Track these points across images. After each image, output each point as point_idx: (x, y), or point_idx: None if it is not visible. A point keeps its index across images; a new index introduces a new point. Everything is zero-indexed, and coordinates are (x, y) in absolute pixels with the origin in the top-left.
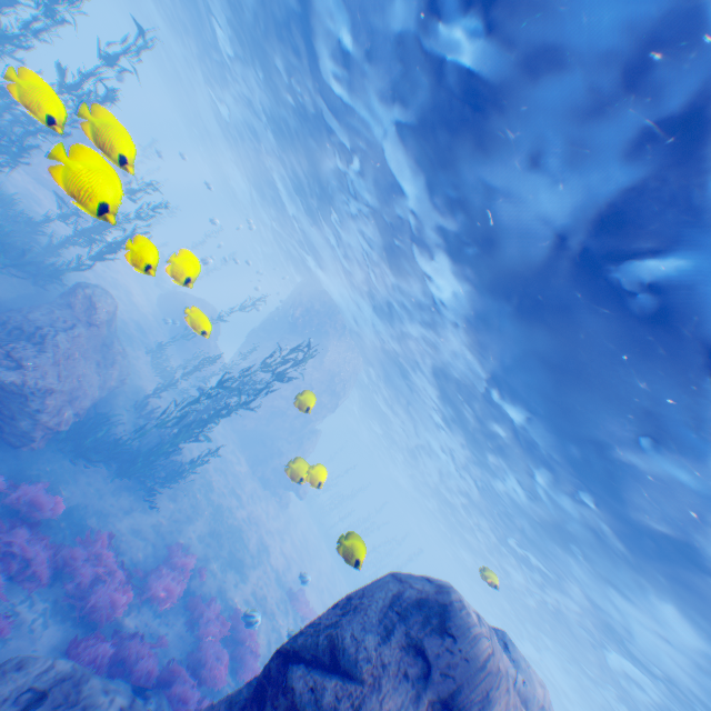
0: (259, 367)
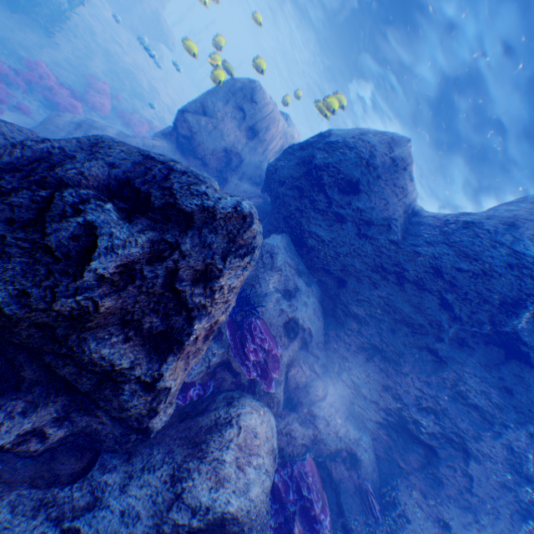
0: None
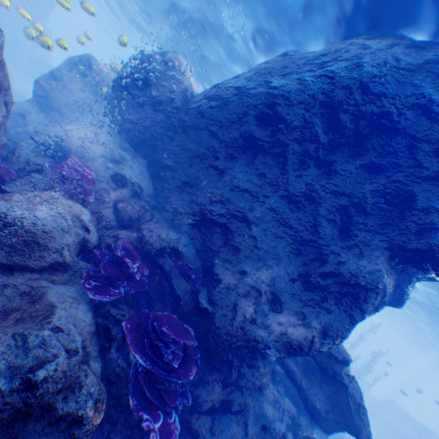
0: None
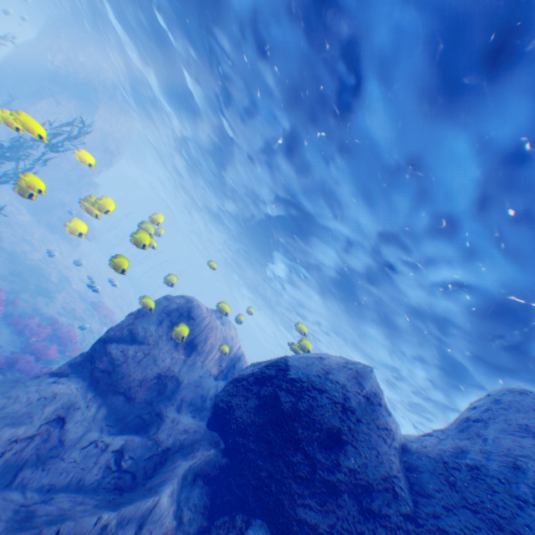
0: (32, 139)
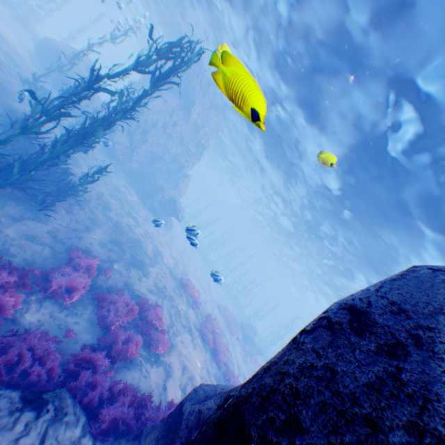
0: (136, 66)
